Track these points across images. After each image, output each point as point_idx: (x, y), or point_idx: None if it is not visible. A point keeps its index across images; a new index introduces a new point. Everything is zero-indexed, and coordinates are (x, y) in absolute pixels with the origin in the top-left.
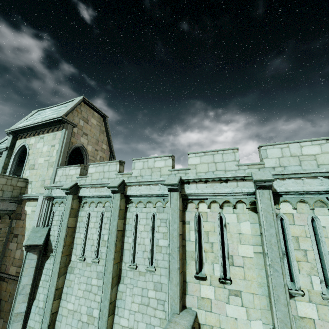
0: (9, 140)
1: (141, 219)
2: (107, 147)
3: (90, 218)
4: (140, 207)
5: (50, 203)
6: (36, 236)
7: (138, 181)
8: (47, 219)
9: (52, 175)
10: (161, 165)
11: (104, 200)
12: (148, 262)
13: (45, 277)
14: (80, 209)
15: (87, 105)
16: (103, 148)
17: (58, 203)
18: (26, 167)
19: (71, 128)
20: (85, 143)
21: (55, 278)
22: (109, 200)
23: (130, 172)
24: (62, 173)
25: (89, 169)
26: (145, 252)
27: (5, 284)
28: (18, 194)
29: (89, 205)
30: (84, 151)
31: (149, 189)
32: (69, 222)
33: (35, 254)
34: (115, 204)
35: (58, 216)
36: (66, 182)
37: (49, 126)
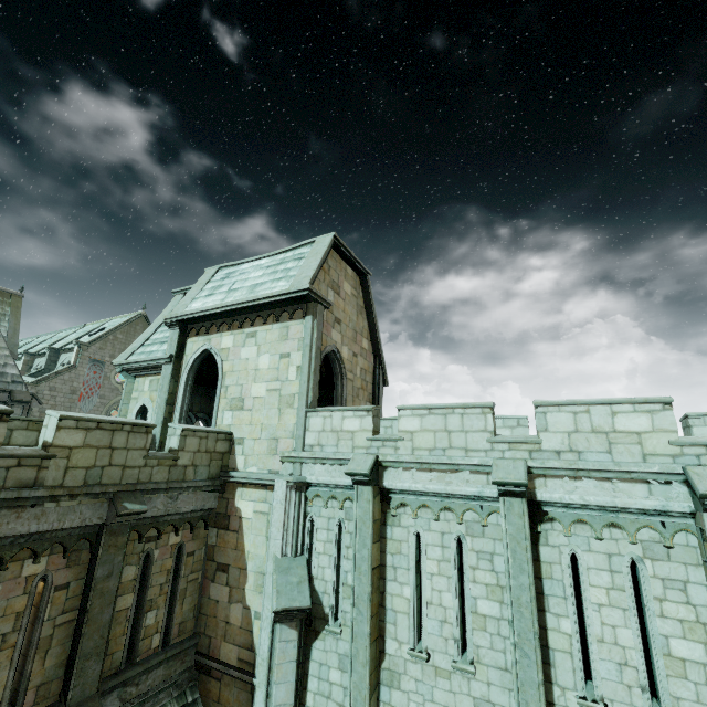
0: (172, 339)
1: (591, 570)
2: (368, 345)
3: (424, 548)
4: (580, 537)
5: (301, 497)
6: (290, 584)
7: (571, 468)
8: (300, 537)
9: (296, 427)
10: (638, 425)
11: (459, 504)
12: (646, 700)
13: (319, 684)
14: (388, 522)
15: (337, 253)
16: (364, 349)
17: (323, 498)
18: (222, 403)
19: (321, 313)
20: (338, 342)
21: (362, 703)
22: (475, 506)
23: (538, 440)
24: (324, 425)
25: (402, 422)
26: (626, 668)
27: (214, 683)
28: (218, 469)
29: (415, 514)
30: (337, 361)
31: (611, 491)
32: (372, 556)
33: (293, 627)
34: (514, 528)
35: (328, 530)
36: (339, 448)
37: (268, 308)
